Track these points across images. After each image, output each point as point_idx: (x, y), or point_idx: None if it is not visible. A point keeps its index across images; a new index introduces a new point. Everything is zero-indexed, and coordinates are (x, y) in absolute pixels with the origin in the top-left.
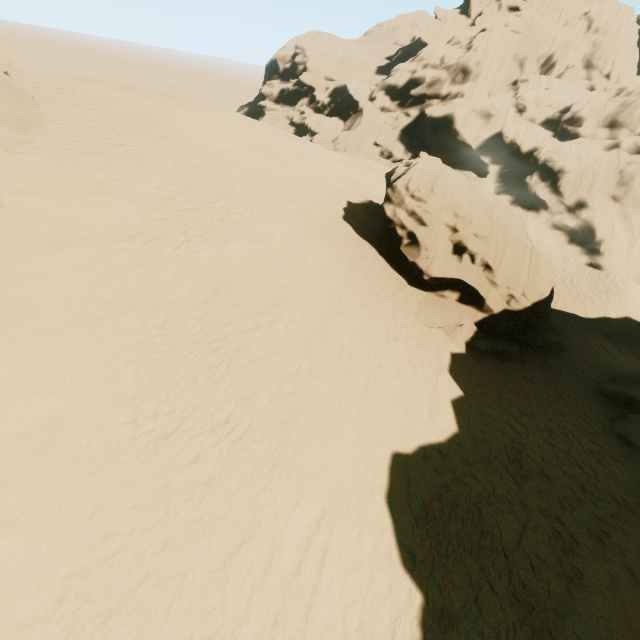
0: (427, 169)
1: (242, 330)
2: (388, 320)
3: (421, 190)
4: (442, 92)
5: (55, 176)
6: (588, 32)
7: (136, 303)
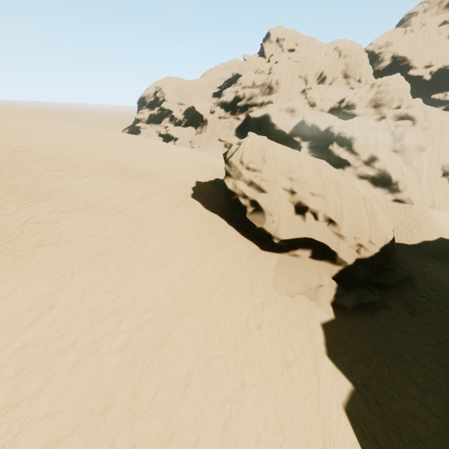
0: (256, 143)
1: (10, 404)
2: (246, 301)
3: (254, 162)
4: (258, 102)
5: None
6: (340, 58)
7: None
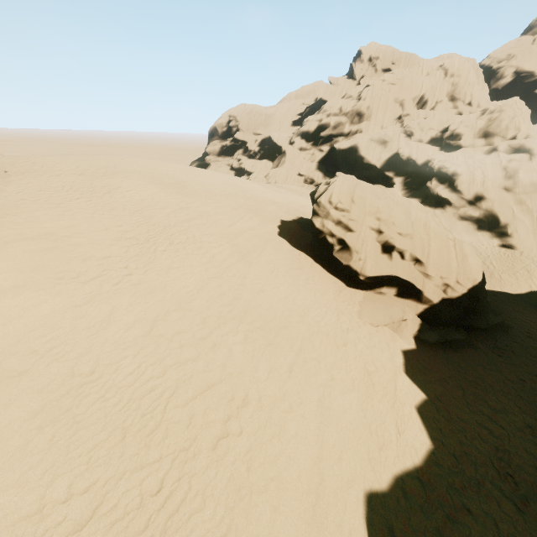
0: (345, 184)
1: (182, 361)
2: (333, 325)
3: (343, 202)
4: (345, 131)
5: (3, 231)
6: (446, 77)
7: (65, 348)
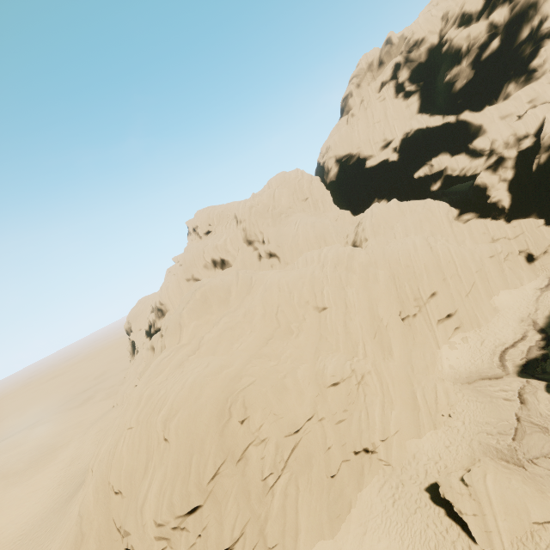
0: None
1: None
2: None
3: None
4: (159, 326)
5: None
6: (238, 225)
7: None
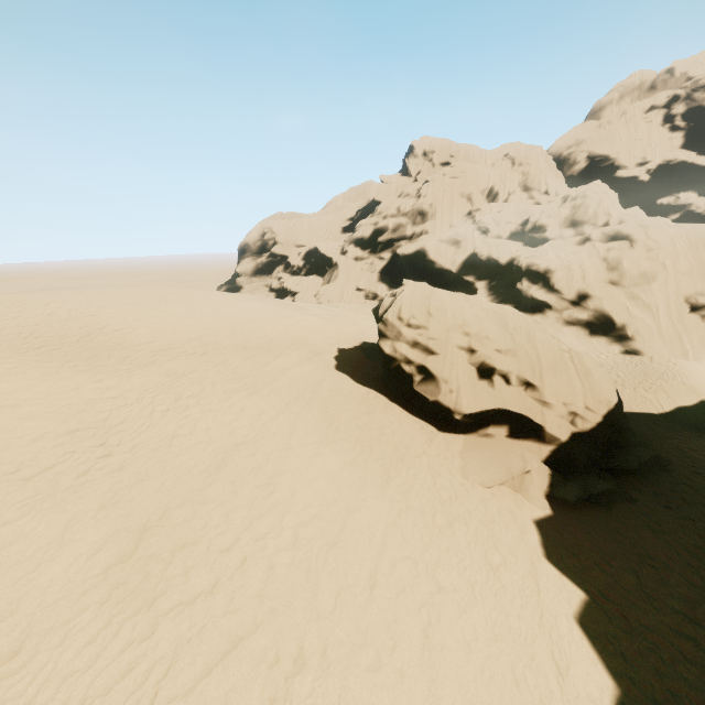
0: (416, 294)
1: (186, 600)
2: (428, 494)
3: (416, 316)
4: (407, 233)
5: None
6: (514, 167)
7: None
